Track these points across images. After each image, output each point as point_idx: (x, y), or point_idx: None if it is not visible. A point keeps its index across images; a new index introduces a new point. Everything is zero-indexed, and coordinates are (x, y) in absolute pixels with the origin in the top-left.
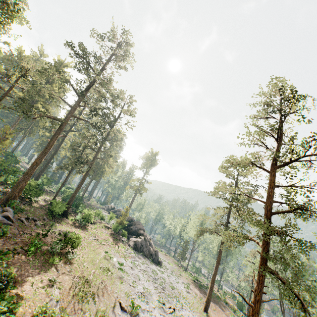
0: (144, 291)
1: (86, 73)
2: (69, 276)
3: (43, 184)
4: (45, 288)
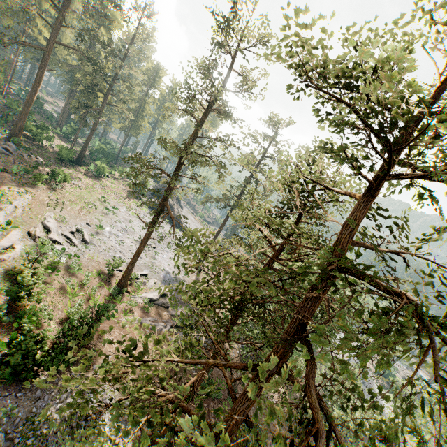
0: (127, 229)
1: None
2: (47, 195)
3: (69, 134)
4: (21, 193)
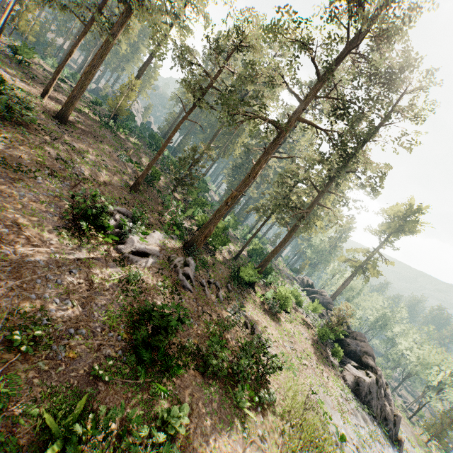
0: None
1: (352, 17)
2: (261, 452)
3: (229, 226)
4: None
